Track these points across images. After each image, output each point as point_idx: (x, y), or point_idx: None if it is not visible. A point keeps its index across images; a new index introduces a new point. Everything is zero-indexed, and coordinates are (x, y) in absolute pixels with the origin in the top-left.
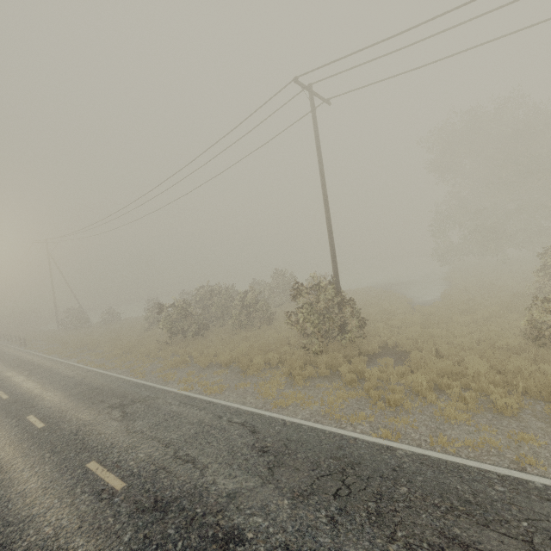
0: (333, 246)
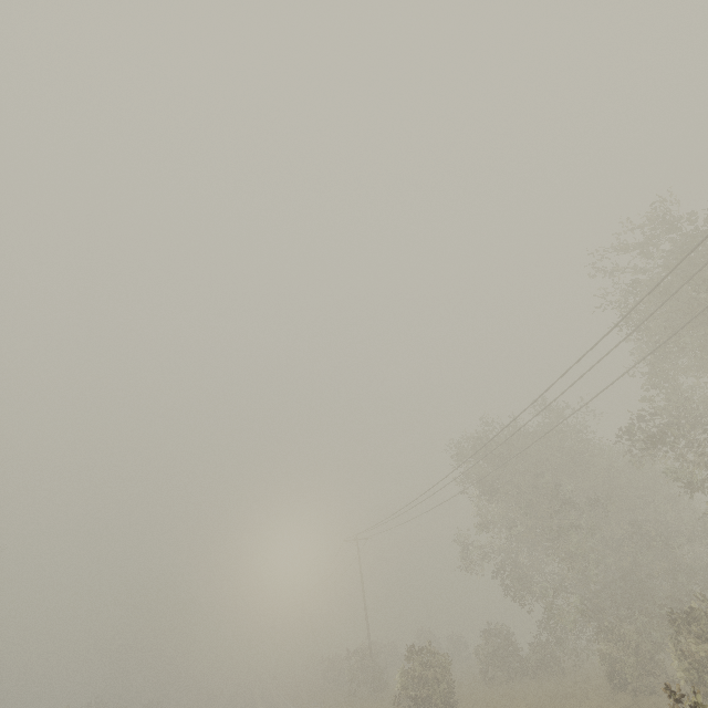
0: (367, 626)
